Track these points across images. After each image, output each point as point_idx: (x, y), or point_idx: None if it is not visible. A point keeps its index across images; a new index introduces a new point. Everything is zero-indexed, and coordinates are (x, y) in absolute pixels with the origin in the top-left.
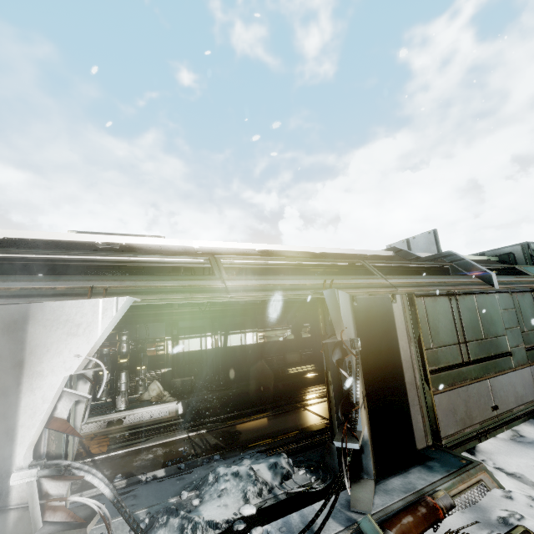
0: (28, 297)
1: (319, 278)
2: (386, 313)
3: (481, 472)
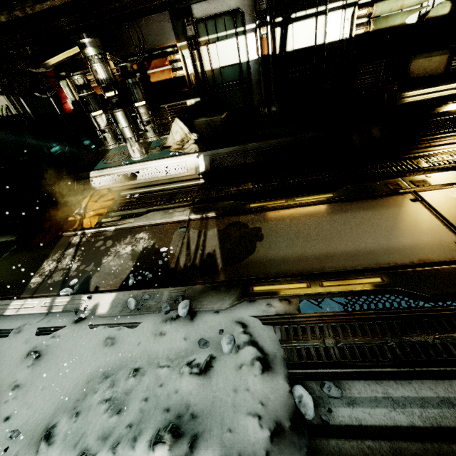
0: None
1: None
2: None
3: None
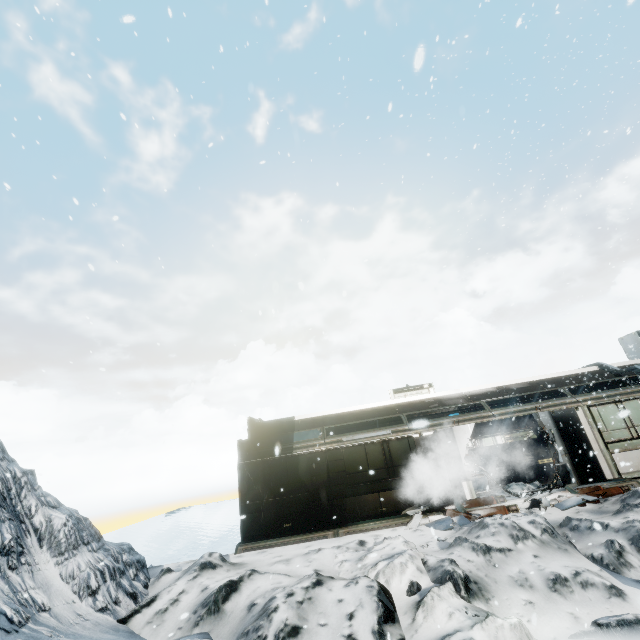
0: (439, 425)
1: (534, 403)
2: (573, 416)
3: (633, 482)
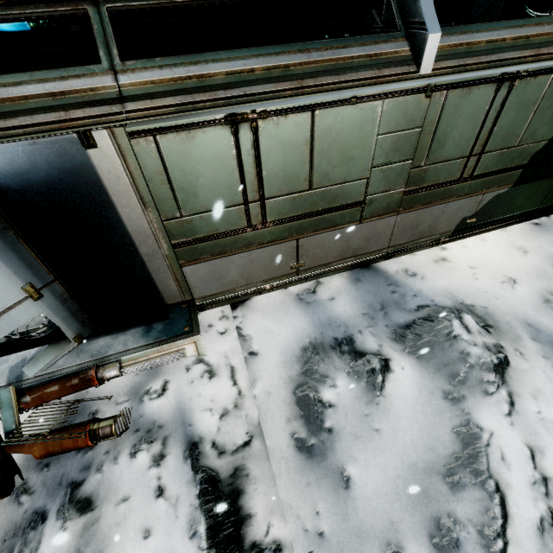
0: None
1: None
2: (76, 170)
3: (189, 342)
